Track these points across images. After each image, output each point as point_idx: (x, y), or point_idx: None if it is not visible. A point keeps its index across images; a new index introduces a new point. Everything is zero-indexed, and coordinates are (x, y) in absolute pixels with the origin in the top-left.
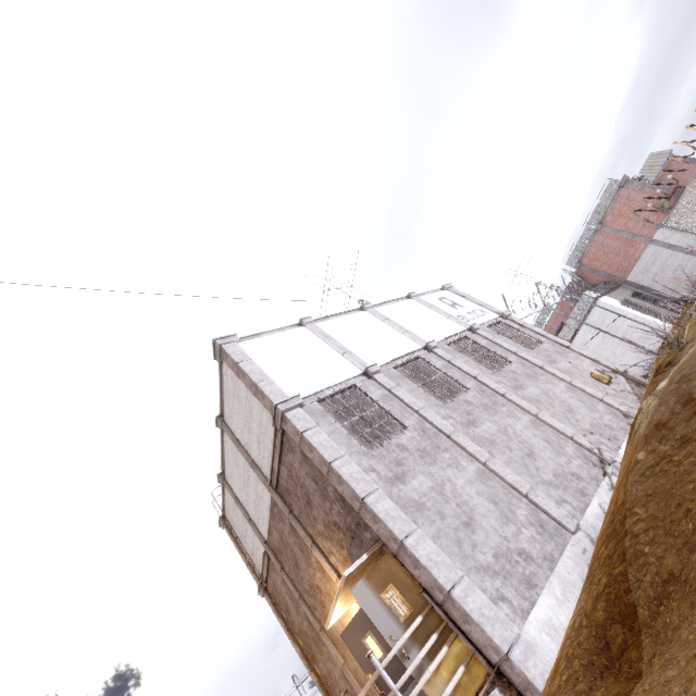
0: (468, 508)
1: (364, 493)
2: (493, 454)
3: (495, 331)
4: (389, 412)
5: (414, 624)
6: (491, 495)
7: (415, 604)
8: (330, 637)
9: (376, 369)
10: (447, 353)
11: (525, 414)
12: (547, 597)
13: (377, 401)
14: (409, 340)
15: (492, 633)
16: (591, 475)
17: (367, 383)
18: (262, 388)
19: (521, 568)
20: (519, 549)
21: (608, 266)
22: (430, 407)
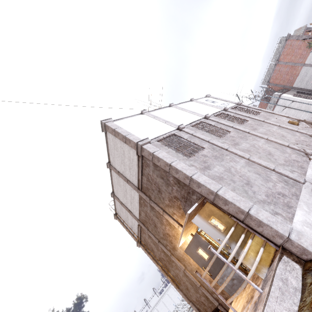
0: (245, 177)
1: (191, 174)
2: (251, 155)
3: (236, 110)
4: (194, 143)
5: (231, 231)
6: (255, 171)
7: (227, 223)
8: (176, 257)
9: (183, 126)
10: (216, 119)
11: (261, 139)
12: (300, 211)
13: (187, 139)
14: (196, 116)
15: (277, 228)
16: (303, 160)
17: (179, 132)
18: (128, 137)
19: (281, 200)
20: (278, 192)
21: (283, 81)
22: (213, 139)
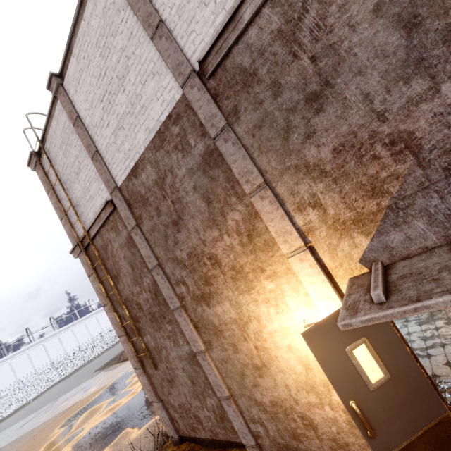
0: None
1: None
2: None
3: None
4: None
5: None
6: None
7: None
8: (191, 319)
9: None
10: None
11: None
12: None
13: None
14: None
15: None
16: None
17: None
18: None
19: None
20: None
21: None
22: None
